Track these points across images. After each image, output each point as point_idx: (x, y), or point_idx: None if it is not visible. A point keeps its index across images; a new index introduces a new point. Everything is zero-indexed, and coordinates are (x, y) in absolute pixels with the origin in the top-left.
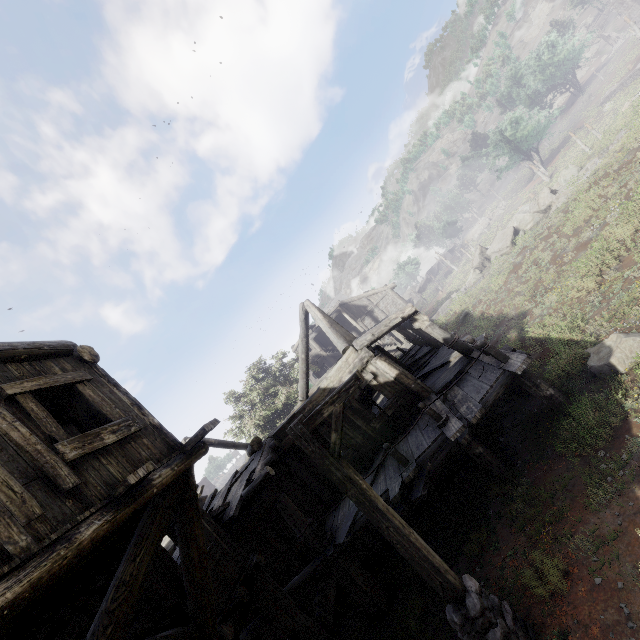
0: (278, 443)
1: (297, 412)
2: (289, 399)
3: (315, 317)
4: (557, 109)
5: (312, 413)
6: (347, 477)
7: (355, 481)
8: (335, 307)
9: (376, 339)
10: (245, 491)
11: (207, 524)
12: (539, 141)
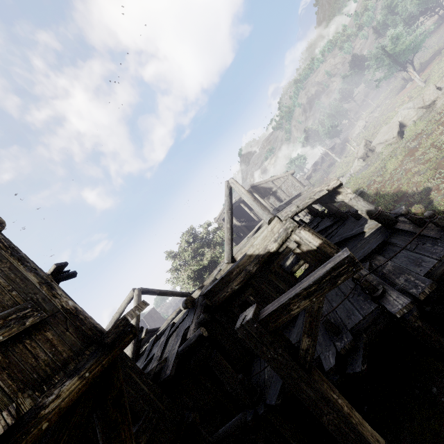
0: (209, 302)
1: (225, 275)
2: (213, 257)
3: (239, 192)
4: (434, 24)
5: (274, 308)
6: (323, 398)
7: (335, 405)
8: (247, 188)
9: (300, 211)
10: (180, 349)
11: (144, 385)
12: (415, 53)
